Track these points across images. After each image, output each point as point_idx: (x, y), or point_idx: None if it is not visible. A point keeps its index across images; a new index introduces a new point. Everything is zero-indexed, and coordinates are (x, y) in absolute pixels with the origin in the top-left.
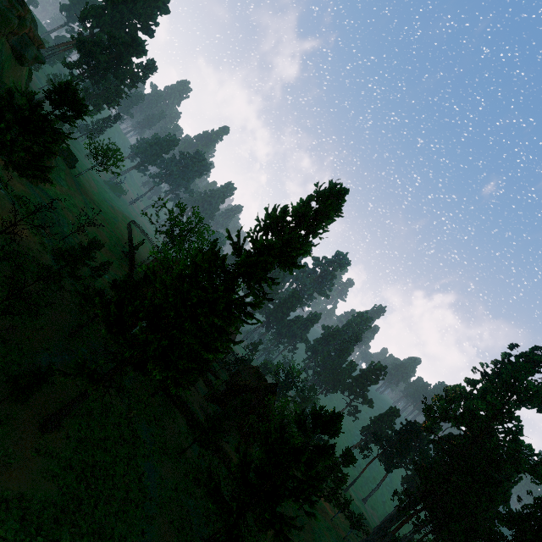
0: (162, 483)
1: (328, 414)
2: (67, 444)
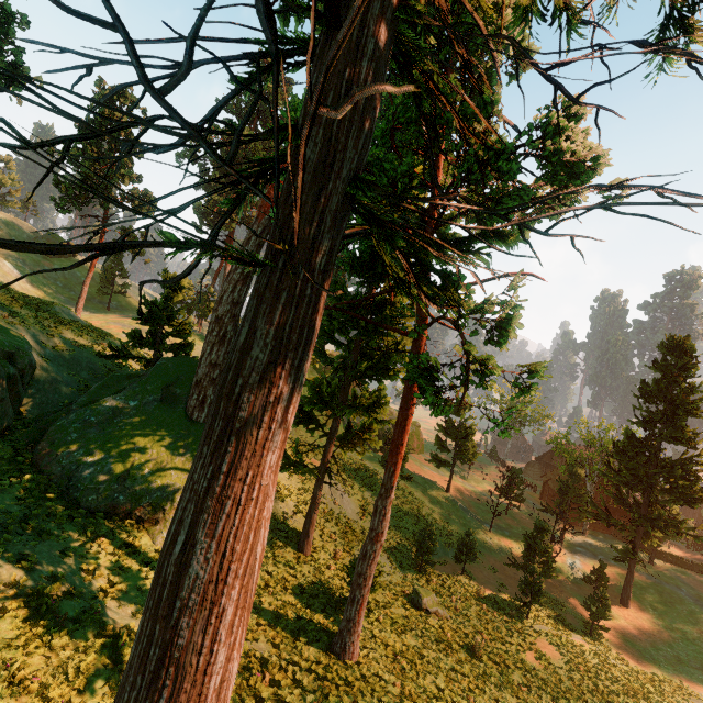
0: None
1: None
2: (646, 612)
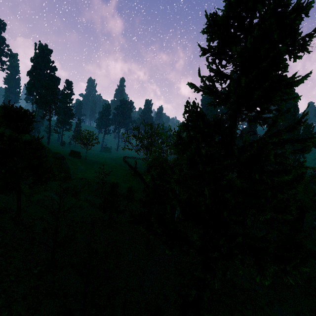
0: None
1: None
2: None
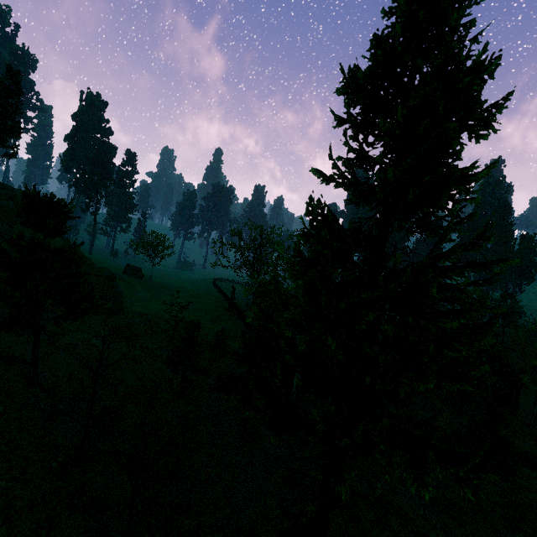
0: None
1: None
2: None
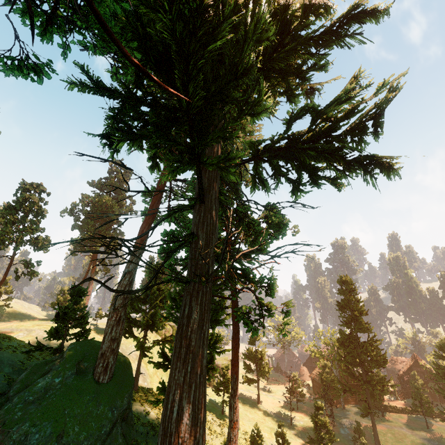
0: (438, 441)
1: (441, 343)
2: None
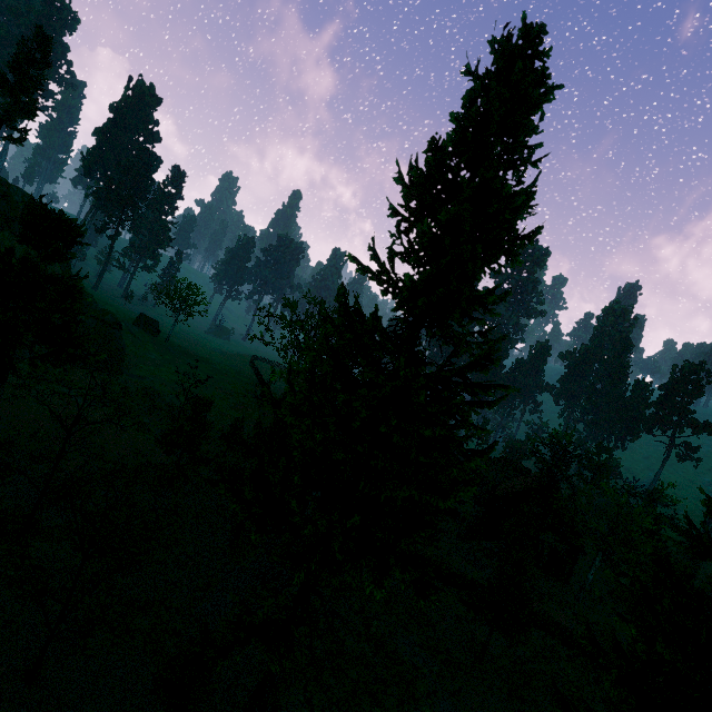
0: None
1: None
2: None
